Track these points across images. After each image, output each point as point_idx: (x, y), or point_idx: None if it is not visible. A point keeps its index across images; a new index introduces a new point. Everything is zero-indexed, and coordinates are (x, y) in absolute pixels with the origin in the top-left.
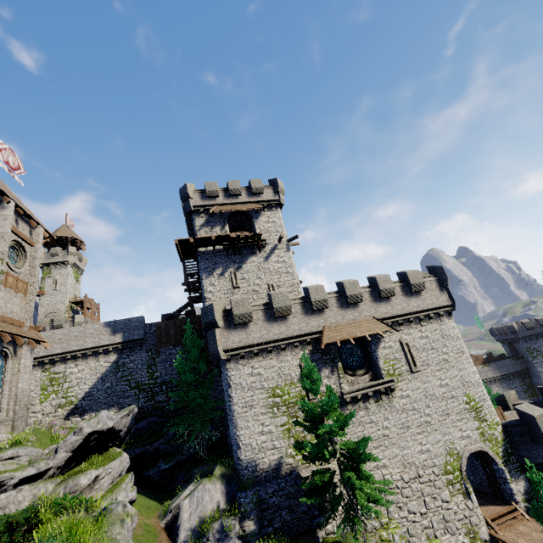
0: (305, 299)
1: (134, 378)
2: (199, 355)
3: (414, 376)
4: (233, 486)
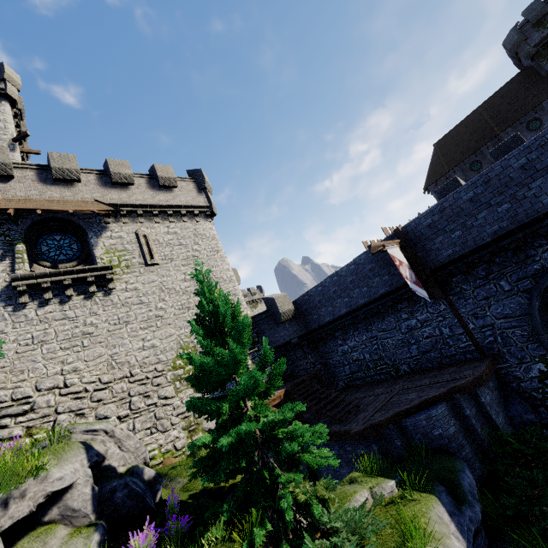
0: None
1: None
2: None
3: (149, 269)
4: None
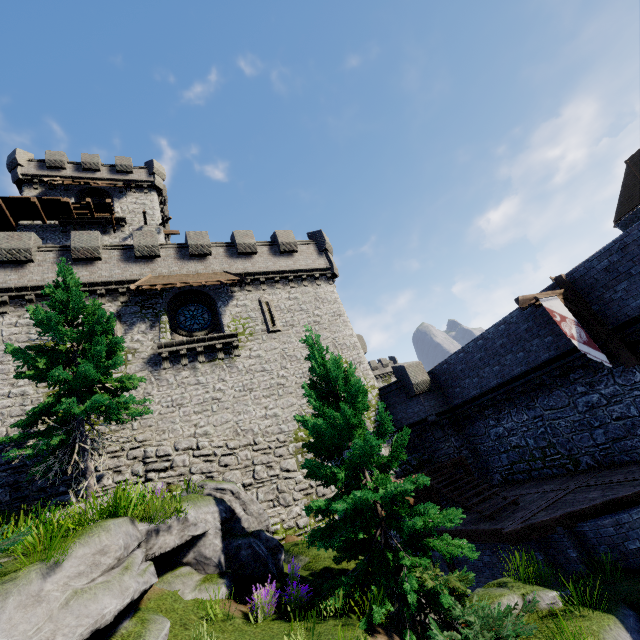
0: (130, 246)
1: None
2: None
3: (271, 336)
4: None
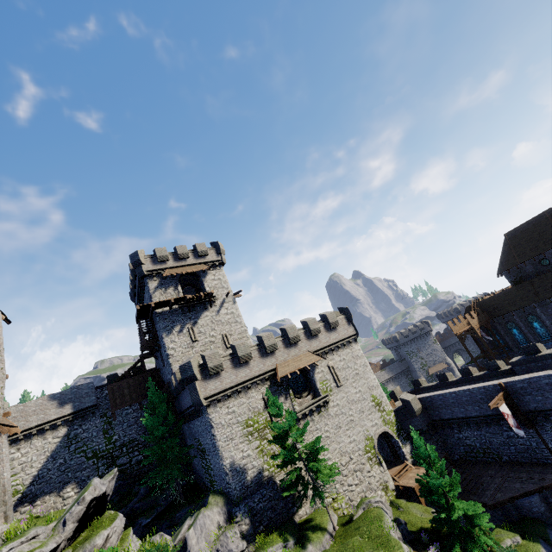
0: (260, 345)
1: (90, 448)
2: (166, 409)
3: (340, 389)
4: (227, 506)
